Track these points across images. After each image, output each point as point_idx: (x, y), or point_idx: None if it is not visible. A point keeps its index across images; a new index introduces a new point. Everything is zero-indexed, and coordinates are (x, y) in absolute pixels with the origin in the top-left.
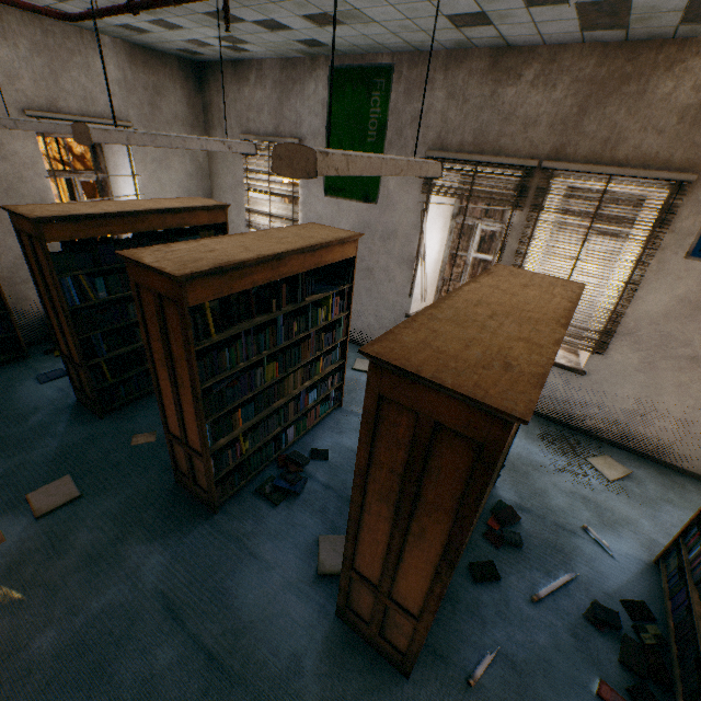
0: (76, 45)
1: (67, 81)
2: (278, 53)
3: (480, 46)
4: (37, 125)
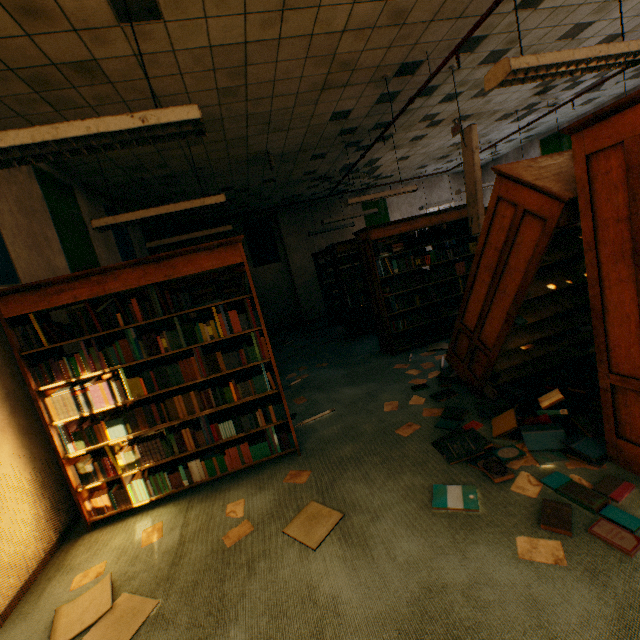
0: (436, 182)
1: (433, 194)
2: (513, 147)
3: (607, 100)
4: (433, 205)
